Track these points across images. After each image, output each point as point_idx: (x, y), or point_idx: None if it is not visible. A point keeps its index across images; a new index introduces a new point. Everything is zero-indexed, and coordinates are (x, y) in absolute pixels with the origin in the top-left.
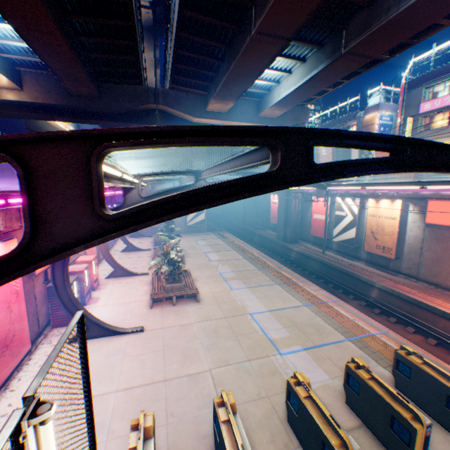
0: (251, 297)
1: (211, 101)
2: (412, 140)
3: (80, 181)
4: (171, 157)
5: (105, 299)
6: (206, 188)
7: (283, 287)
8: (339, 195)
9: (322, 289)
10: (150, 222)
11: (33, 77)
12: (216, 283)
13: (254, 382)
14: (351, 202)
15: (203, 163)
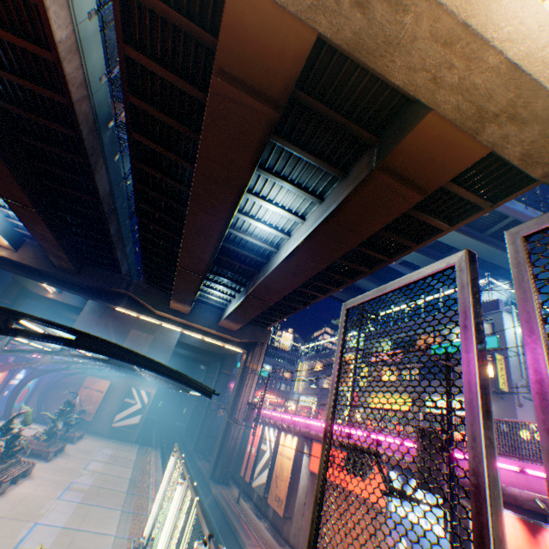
0: (67, 510)
1: (171, 300)
2: (84, 332)
3: None
4: (135, 340)
5: None
6: None
7: (124, 513)
8: (272, 424)
9: None
10: None
11: (34, 246)
12: (50, 487)
13: None
14: (273, 433)
15: (167, 356)
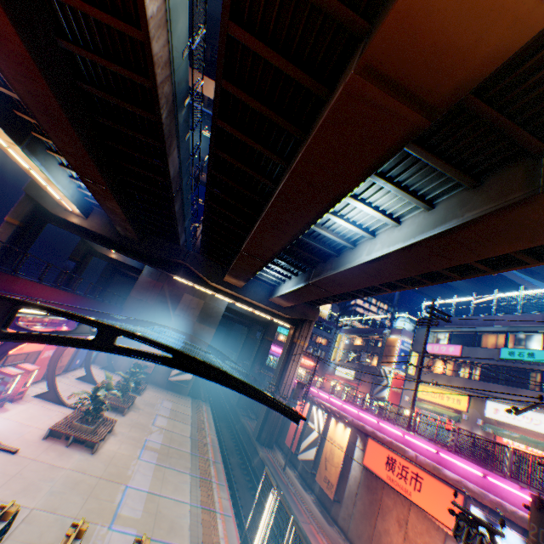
0: (148, 472)
1: (226, 275)
2: (179, 352)
3: (4, 315)
4: (188, 304)
5: (13, 412)
6: (53, 335)
7: (193, 478)
8: (318, 404)
9: (231, 499)
10: (18, 340)
11: (101, 214)
12: (131, 446)
13: (59, 534)
14: (321, 415)
15: (216, 321)
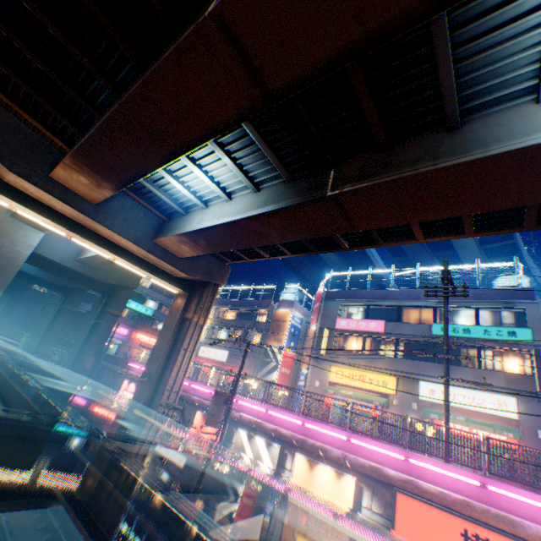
0: None
1: (66, 158)
2: None
3: None
4: None
5: None
6: None
7: None
8: (244, 423)
9: None
10: None
11: None
12: None
13: None
14: (266, 449)
15: (6, 276)
